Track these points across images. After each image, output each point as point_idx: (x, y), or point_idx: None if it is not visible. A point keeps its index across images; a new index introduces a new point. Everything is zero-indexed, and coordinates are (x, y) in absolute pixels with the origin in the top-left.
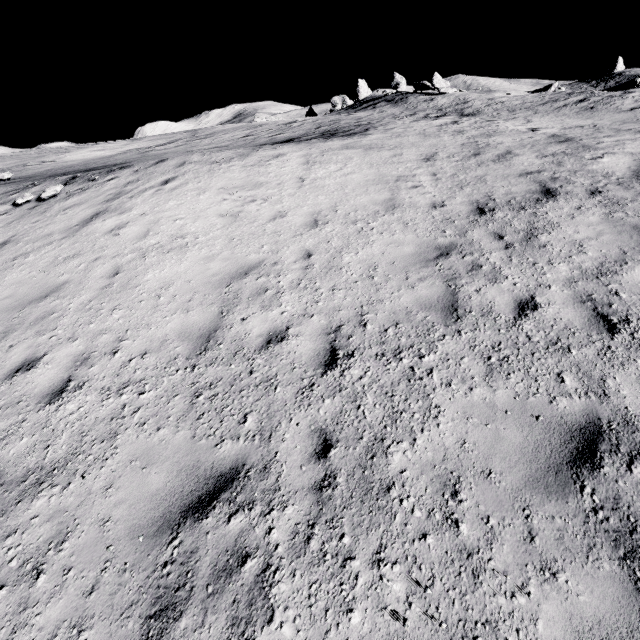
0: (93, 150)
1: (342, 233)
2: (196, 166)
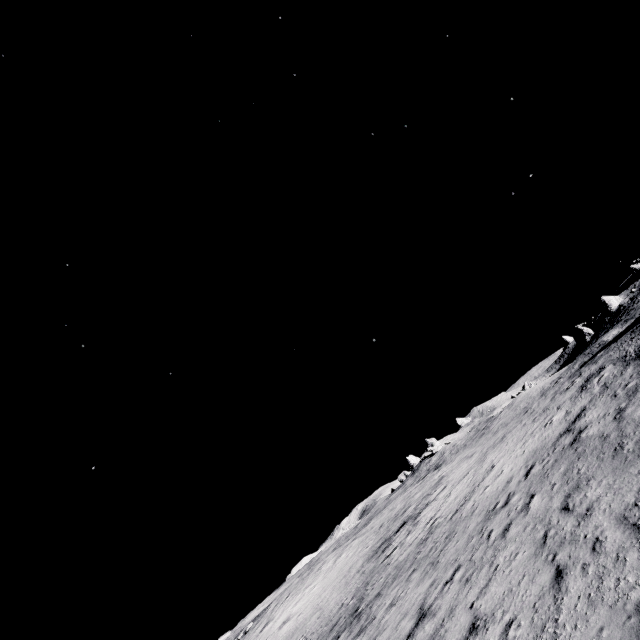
0: (258, 608)
1: (336, 583)
2: (297, 584)
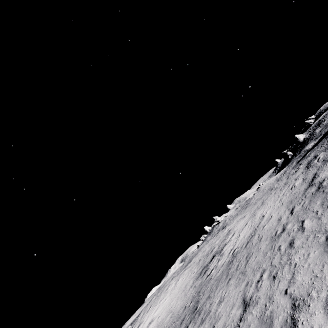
0: (132, 317)
1: (179, 295)
2: (154, 300)
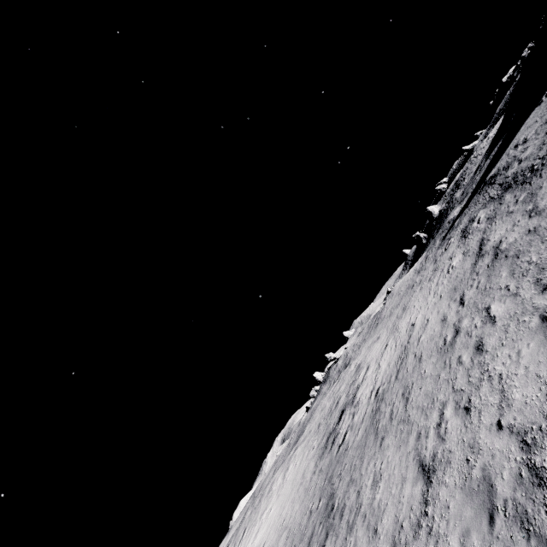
0: None
1: (294, 495)
2: (250, 516)
